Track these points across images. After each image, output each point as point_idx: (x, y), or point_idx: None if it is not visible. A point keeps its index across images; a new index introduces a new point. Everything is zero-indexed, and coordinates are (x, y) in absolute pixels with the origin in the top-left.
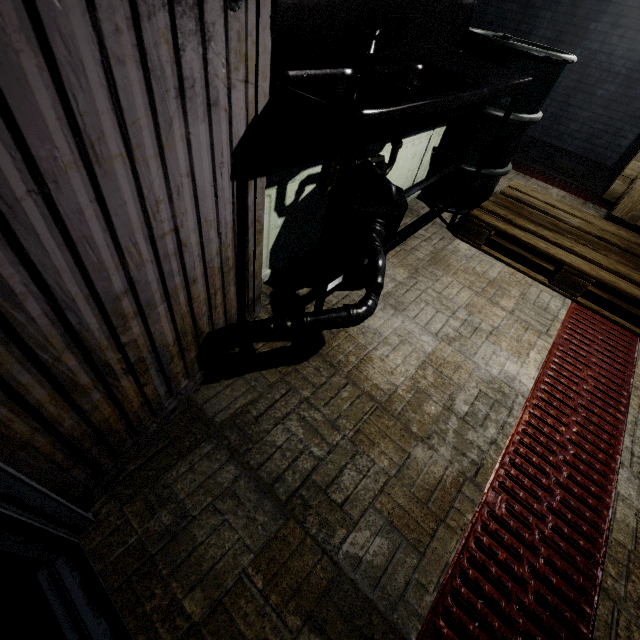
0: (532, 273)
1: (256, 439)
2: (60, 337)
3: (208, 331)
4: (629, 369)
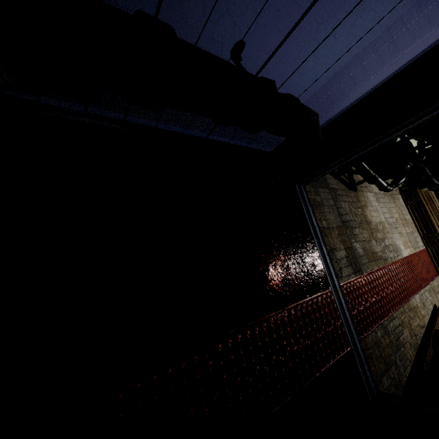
0: (419, 228)
1: (338, 200)
2: None
3: None
4: (431, 279)
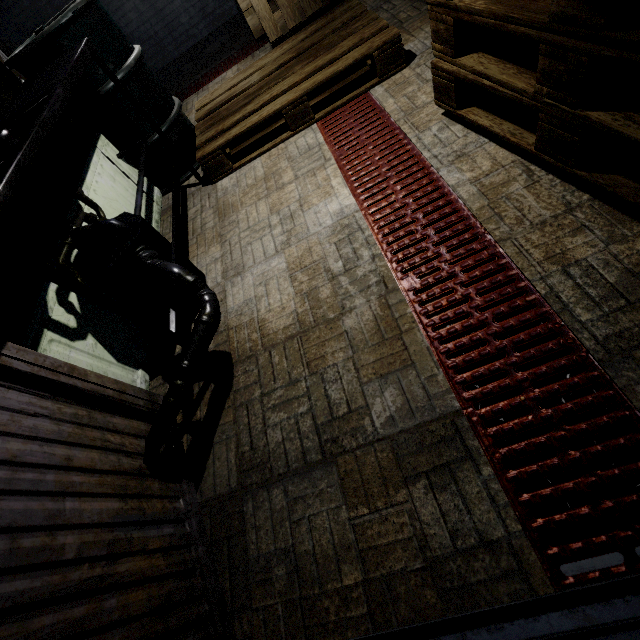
0: (277, 140)
1: (267, 458)
2: (4, 626)
3: (143, 461)
4: (384, 116)
